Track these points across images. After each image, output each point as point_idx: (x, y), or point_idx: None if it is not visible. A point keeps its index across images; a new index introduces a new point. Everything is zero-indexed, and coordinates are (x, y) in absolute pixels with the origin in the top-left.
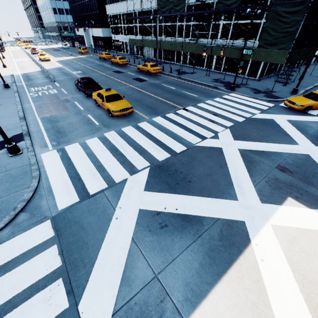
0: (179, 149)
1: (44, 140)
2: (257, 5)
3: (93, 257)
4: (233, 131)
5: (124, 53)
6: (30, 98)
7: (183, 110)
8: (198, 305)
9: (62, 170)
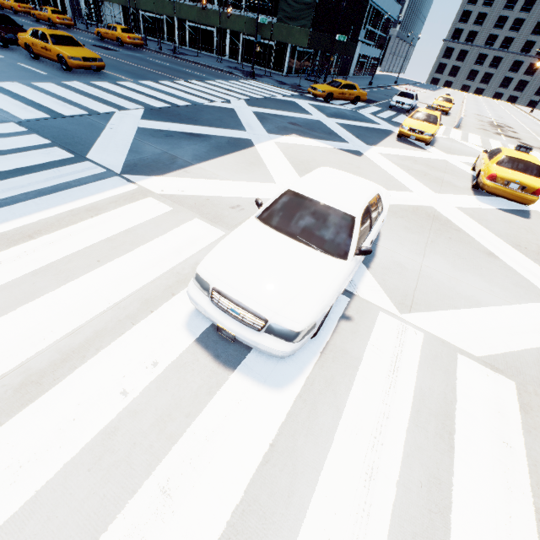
0: (182, 103)
1: None
2: None
3: (91, 142)
4: (249, 102)
5: None
6: None
7: (184, 81)
8: (207, 161)
9: (5, 97)
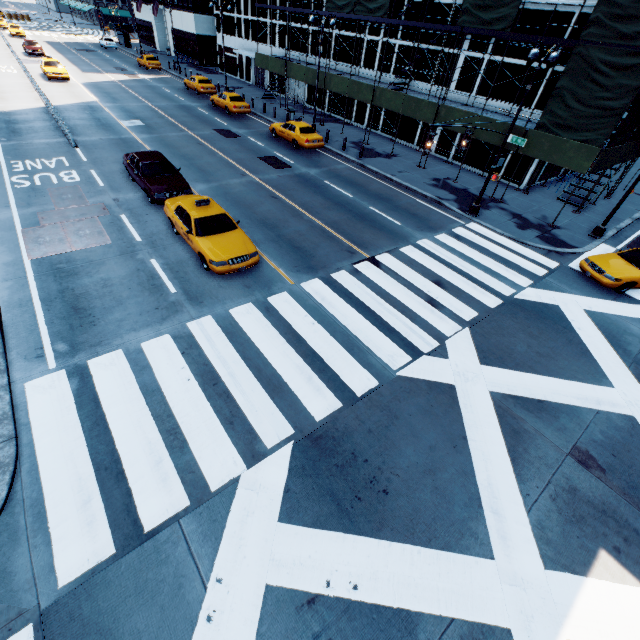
0: (362, 385)
1: (38, 336)
2: (544, 30)
3: None
4: (478, 337)
5: (243, 81)
6: (10, 191)
7: (369, 262)
8: None
9: (76, 441)
